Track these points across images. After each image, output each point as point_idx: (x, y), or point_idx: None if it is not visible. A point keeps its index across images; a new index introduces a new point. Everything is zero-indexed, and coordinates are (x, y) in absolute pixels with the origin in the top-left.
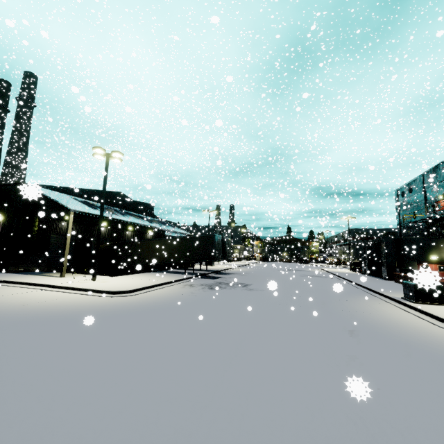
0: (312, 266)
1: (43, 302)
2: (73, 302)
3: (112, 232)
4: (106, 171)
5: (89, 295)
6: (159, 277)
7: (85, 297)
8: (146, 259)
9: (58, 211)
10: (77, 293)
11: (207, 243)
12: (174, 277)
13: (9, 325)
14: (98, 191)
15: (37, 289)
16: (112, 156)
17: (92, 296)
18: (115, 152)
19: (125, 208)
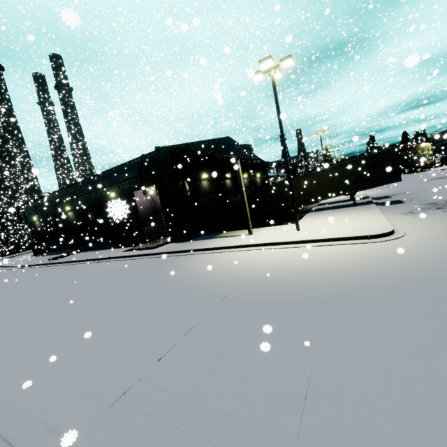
0: (445, 171)
1: (338, 261)
2: (371, 254)
3: (234, 183)
4: (276, 92)
5: (352, 245)
6: (348, 214)
7: (356, 247)
8: (296, 200)
9: (195, 170)
10: (329, 245)
11: (383, 161)
12: (364, 210)
13: (446, 297)
14: (214, 141)
15: (265, 250)
16: (273, 70)
17: (360, 244)
18: (287, 58)
19: (236, 154)
